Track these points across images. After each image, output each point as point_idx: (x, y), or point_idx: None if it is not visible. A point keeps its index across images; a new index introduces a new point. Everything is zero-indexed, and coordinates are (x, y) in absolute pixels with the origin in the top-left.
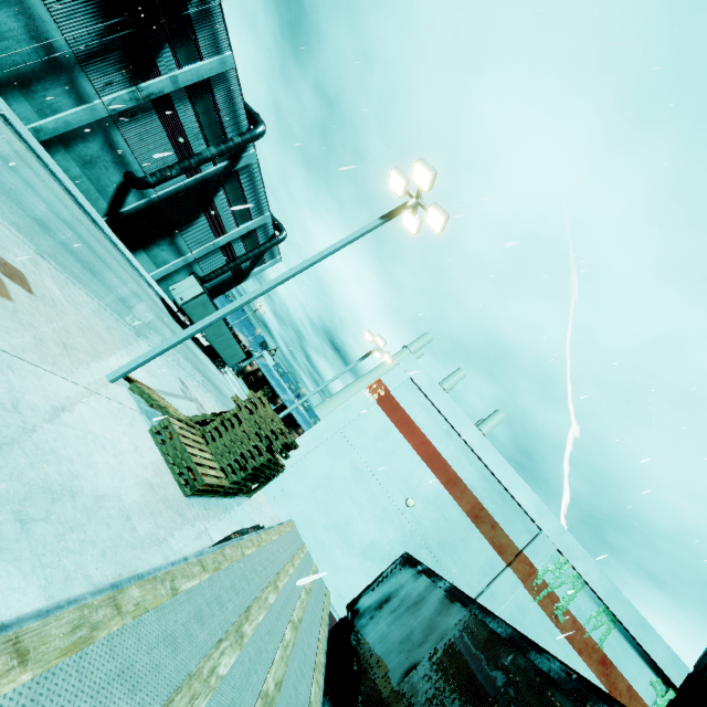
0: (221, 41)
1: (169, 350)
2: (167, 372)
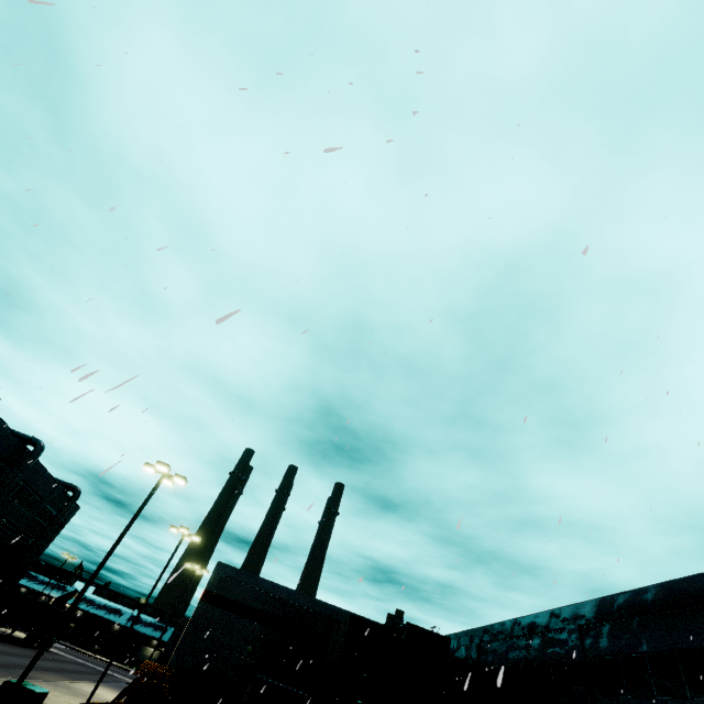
0: None
1: (42, 674)
2: (72, 689)
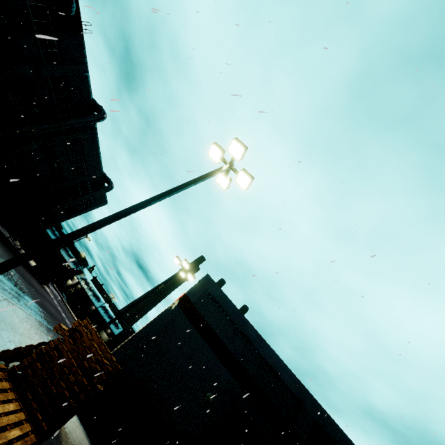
0: (80, 55)
1: None
2: None
